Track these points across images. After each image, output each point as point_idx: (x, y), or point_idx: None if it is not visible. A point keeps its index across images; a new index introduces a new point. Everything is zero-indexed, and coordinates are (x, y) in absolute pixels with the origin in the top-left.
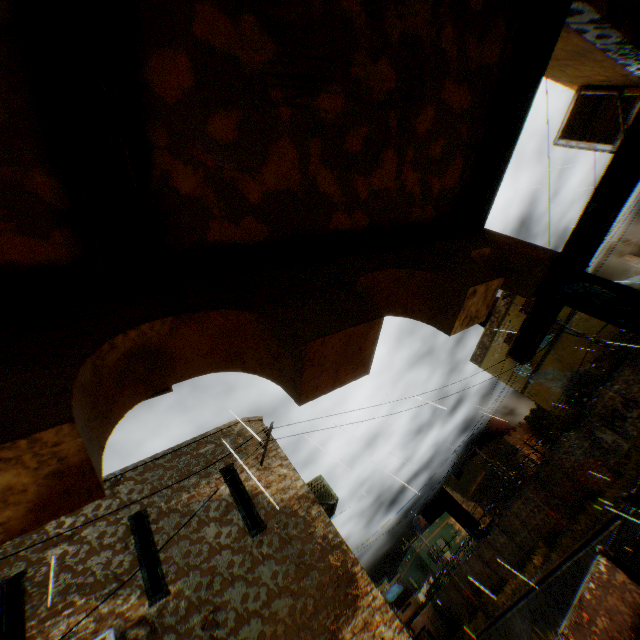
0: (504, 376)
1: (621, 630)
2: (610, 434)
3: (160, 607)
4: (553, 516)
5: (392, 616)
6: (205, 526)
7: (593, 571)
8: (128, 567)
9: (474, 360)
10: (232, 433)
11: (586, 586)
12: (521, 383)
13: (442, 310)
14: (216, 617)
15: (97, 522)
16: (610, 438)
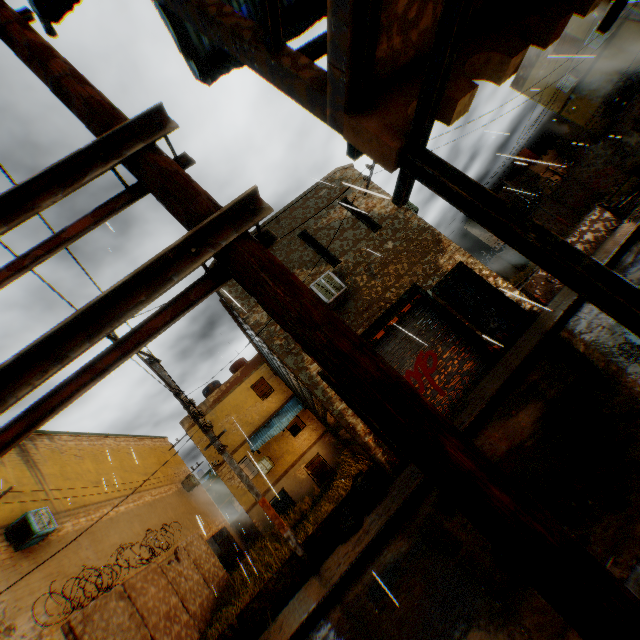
0: (544, 98)
1: (596, 239)
2: (636, 136)
3: (339, 268)
4: (560, 222)
5: (464, 253)
6: (345, 233)
7: (589, 216)
8: (313, 256)
9: (514, 86)
10: (336, 179)
11: (582, 223)
12: (561, 102)
13: (583, 6)
14: (370, 267)
15: (281, 241)
16: (634, 141)
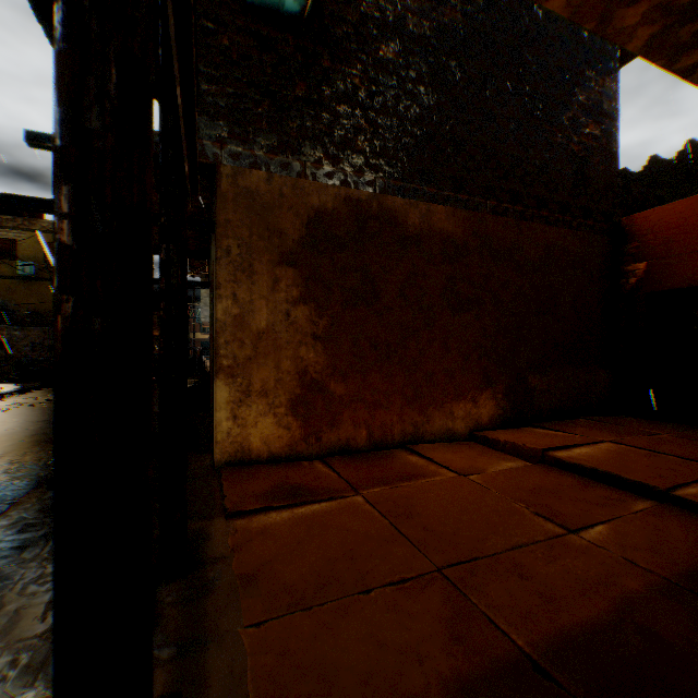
0: None
1: None
2: None
3: None
4: None
5: None
6: None
7: None
8: None
9: None
10: None
11: None
12: None
13: None
14: None
15: None
16: None
